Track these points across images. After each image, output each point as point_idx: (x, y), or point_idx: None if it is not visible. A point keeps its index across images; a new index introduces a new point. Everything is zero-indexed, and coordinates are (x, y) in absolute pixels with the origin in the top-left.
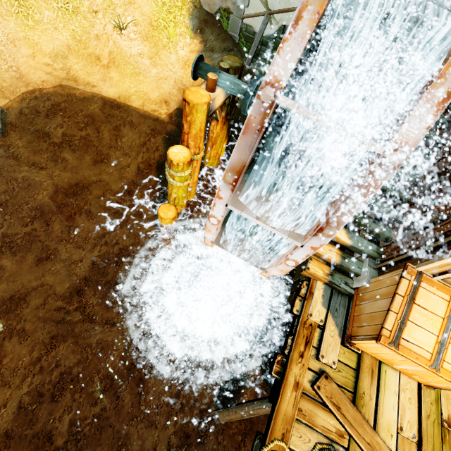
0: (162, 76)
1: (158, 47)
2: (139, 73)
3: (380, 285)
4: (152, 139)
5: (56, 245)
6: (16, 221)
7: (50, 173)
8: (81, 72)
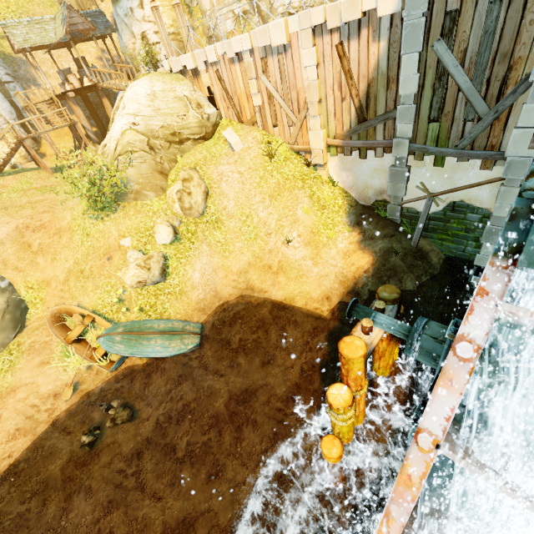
0: (323, 274)
1: (318, 248)
2: (302, 275)
3: None
4: (315, 337)
5: (224, 460)
6: (198, 429)
7: (227, 379)
8: (257, 281)
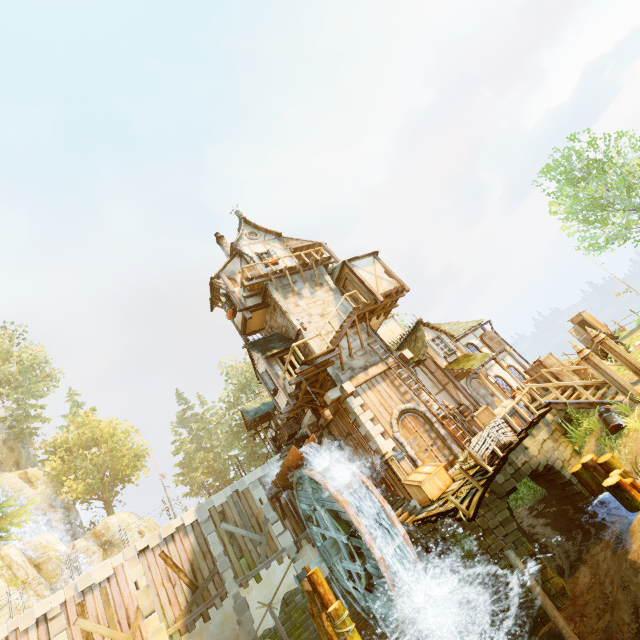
0: None
1: None
2: None
3: (411, 492)
4: None
5: None
6: None
7: None
8: None
